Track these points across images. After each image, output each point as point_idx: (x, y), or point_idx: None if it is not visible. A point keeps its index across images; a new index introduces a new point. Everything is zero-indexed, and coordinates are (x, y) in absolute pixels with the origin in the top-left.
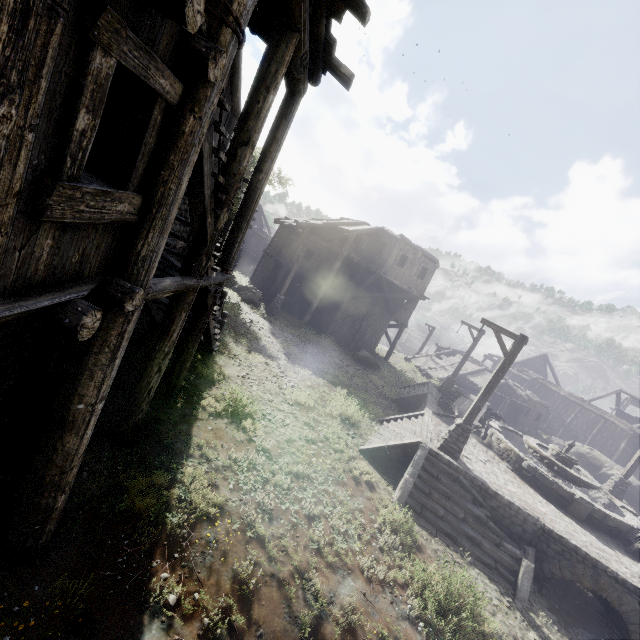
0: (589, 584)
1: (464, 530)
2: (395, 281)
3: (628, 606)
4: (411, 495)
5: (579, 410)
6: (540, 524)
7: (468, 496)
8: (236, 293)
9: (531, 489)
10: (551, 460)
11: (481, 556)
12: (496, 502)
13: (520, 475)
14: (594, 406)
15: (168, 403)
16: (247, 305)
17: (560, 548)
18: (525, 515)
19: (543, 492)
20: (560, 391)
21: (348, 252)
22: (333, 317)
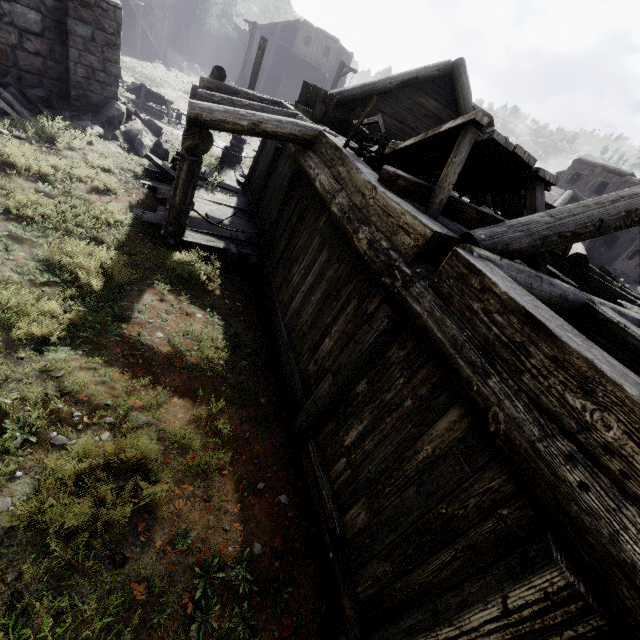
0: None
1: None
2: (305, 58)
3: None
4: None
5: None
6: None
7: None
8: None
9: None
10: None
11: None
12: None
13: None
14: None
15: (131, 55)
16: None
17: None
18: None
19: None
20: None
21: (278, 42)
22: (276, 96)
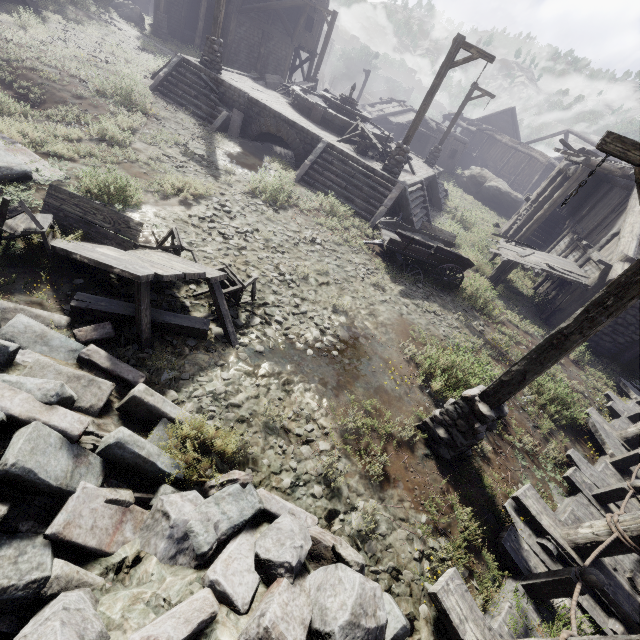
0: (273, 130)
1: (192, 101)
2: None
3: (292, 138)
4: (163, 86)
5: (512, 154)
6: (246, 96)
7: (204, 86)
8: (112, 9)
9: (290, 108)
10: (324, 96)
11: (198, 113)
12: (223, 88)
13: (293, 106)
14: (526, 146)
15: None
16: (124, 22)
17: (258, 110)
18: (239, 92)
19: (301, 112)
20: (503, 139)
21: None
22: (226, 42)
